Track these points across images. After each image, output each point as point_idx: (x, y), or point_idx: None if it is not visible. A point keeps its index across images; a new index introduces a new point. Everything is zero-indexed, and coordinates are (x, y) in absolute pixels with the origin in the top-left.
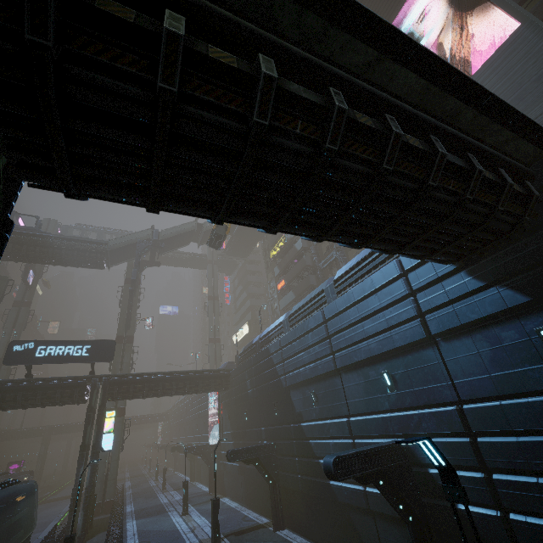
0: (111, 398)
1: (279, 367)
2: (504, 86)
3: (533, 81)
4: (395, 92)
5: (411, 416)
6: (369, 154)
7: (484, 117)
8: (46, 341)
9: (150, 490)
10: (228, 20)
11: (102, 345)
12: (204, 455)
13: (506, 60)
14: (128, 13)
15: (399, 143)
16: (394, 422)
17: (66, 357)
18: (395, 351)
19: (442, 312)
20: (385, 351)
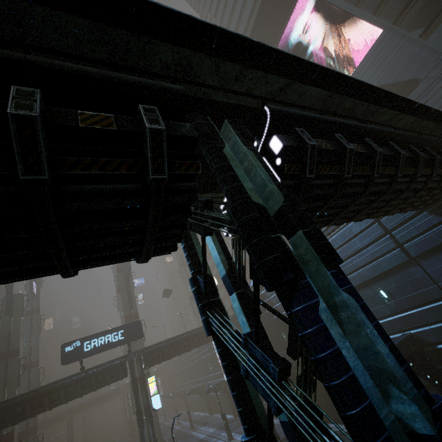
0: (147, 367)
1: (279, 305)
2: (382, 72)
3: (402, 67)
4: (399, 126)
5: (412, 314)
6: (410, 171)
7: (438, 125)
8: (88, 337)
9: (181, 433)
10: (348, 125)
11: (131, 327)
12: (222, 390)
13: (379, 55)
14: (327, 144)
15: (422, 161)
16: (399, 322)
17: (108, 345)
18: (384, 273)
19: (417, 241)
20: (377, 275)
